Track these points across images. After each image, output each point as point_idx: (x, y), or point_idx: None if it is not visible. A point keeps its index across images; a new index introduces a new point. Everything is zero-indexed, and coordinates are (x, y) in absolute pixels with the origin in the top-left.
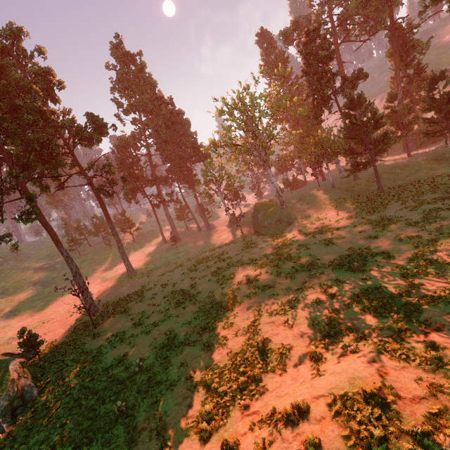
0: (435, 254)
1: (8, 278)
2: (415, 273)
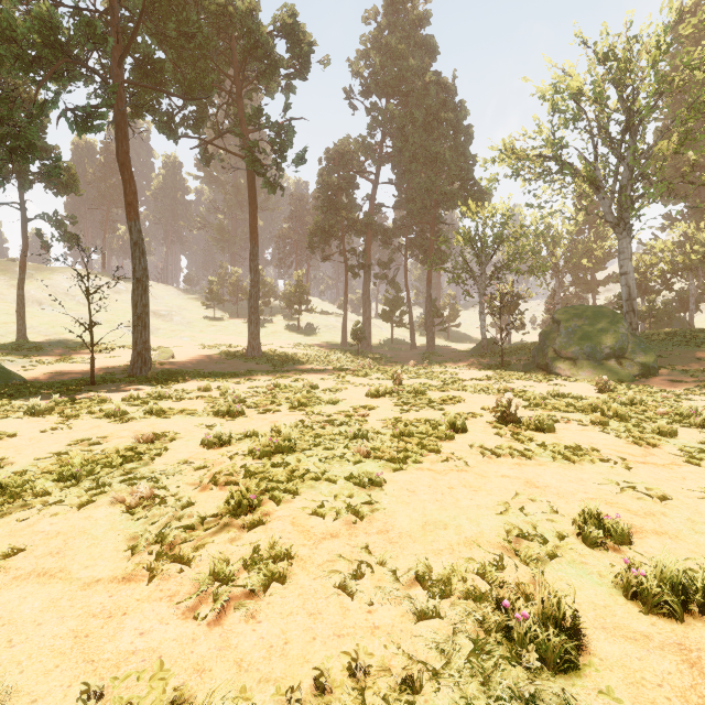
0: None
1: (111, 309)
2: None
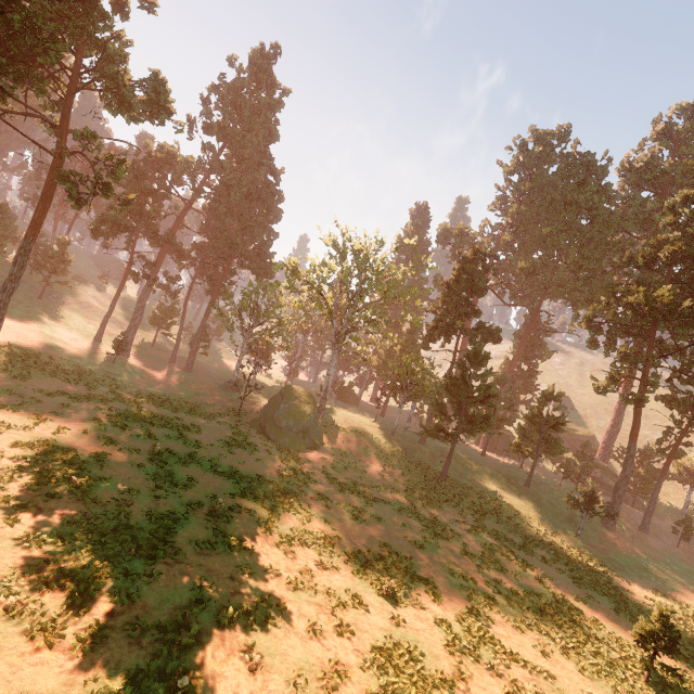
0: (491, 625)
1: None
2: (465, 649)
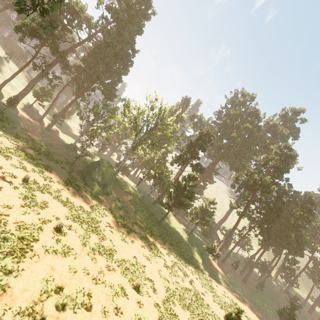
0: (174, 307)
1: None
2: None
